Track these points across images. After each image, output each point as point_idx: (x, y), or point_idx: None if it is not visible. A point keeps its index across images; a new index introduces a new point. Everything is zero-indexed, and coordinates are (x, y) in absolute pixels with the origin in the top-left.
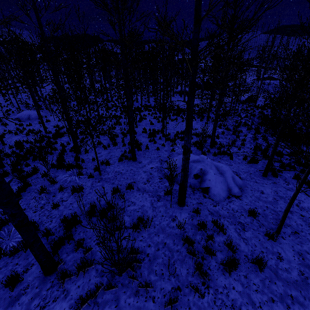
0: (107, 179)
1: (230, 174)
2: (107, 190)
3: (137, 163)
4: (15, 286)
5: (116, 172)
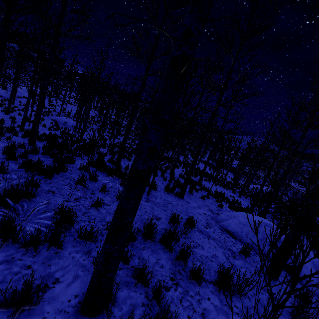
0: (156, 203)
1: (318, 260)
2: (160, 215)
3: (186, 202)
4: (17, 316)
5: (166, 200)
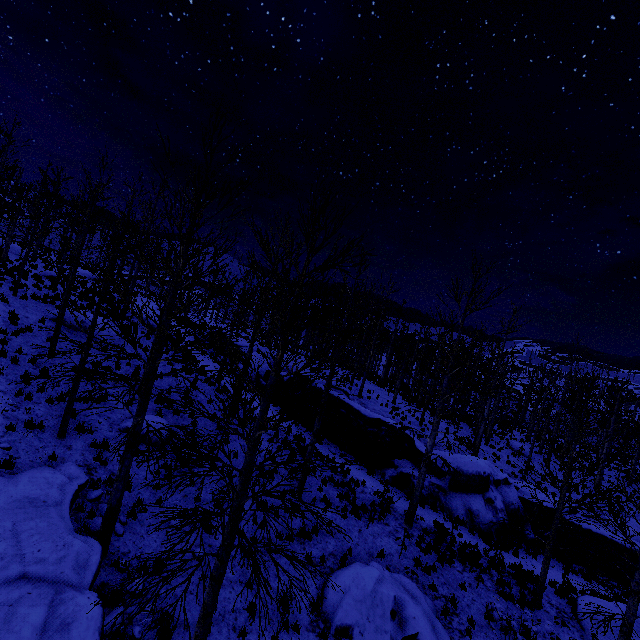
0: None
1: None
2: None
3: None
4: None
5: None
